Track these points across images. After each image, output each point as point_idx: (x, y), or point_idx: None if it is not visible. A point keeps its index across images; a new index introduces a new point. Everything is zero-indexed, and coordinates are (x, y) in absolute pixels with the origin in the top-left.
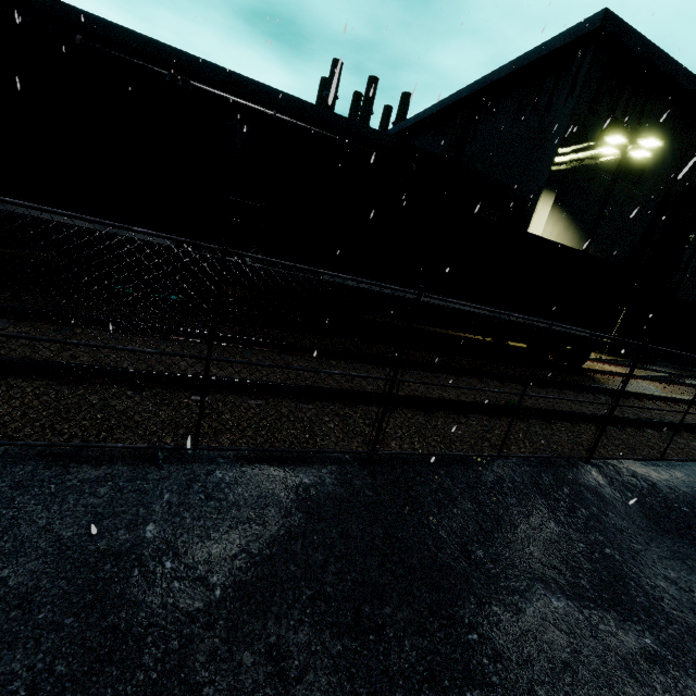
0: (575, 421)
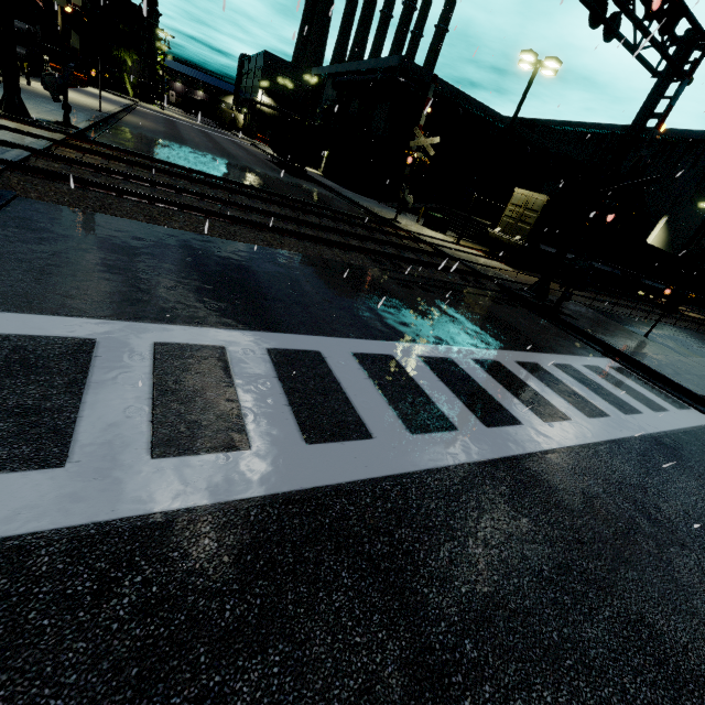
0: None
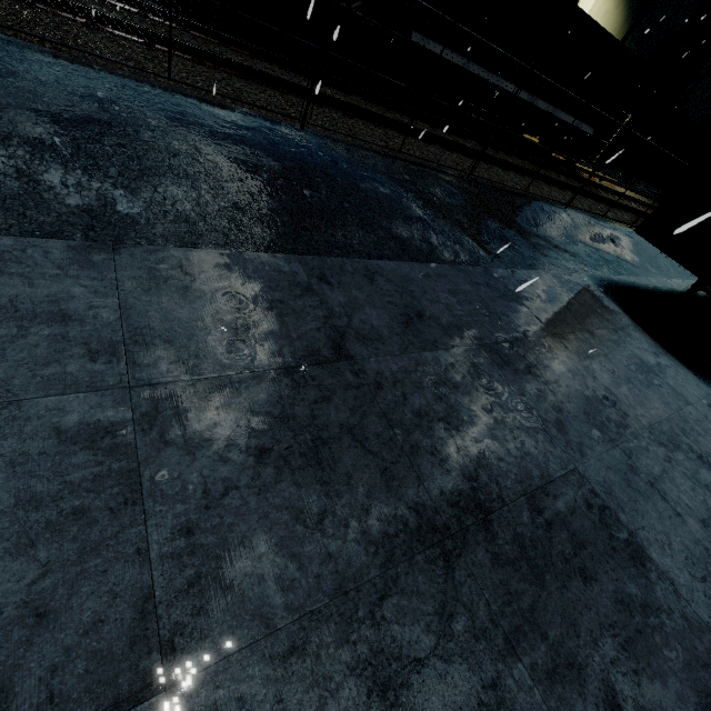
0: (565, 189)
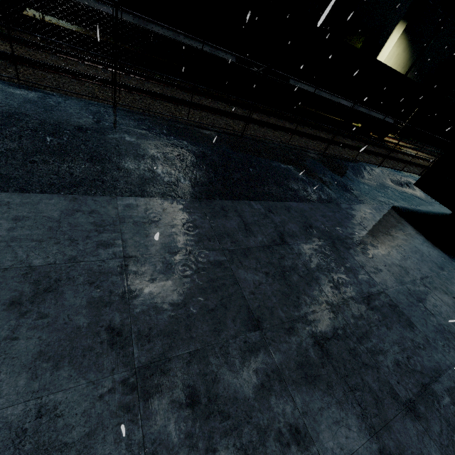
0: (378, 156)
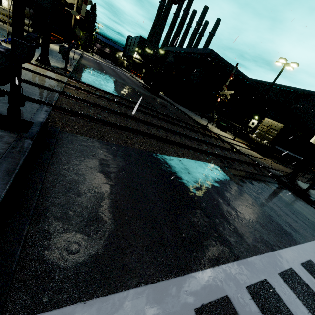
0: None
